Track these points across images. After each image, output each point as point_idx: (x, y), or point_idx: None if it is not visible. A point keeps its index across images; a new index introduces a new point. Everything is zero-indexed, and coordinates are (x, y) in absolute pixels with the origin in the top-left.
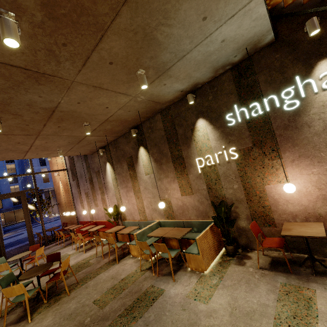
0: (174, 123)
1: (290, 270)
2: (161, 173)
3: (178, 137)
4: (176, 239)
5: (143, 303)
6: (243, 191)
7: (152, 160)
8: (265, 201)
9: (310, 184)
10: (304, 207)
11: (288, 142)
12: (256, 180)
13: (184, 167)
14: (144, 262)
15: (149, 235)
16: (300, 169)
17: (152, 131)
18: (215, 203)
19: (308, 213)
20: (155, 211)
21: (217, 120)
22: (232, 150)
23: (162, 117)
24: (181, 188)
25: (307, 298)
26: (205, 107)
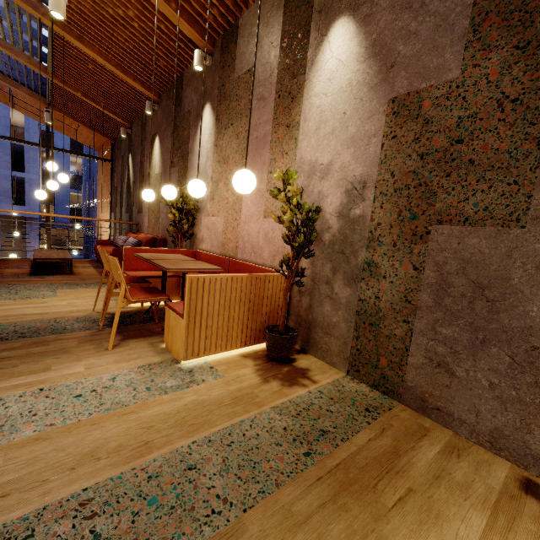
0: None
1: None
2: None
3: None
4: None
5: None
6: None
7: None
8: None
9: None
10: None
11: None
12: None
13: None
14: None
15: None
16: None
17: None
18: None
19: None
20: None
21: None
22: None
23: None
24: None
25: None
26: None
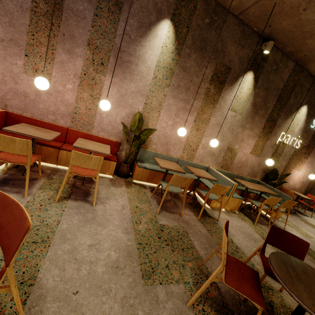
0: (294, 89)
1: (293, 212)
2: (249, 122)
3: (286, 103)
4: (239, 191)
5: (311, 252)
6: (284, 168)
7: (252, 100)
8: (287, 177)
9: (303, 175)
10: (294, 183)
11: (313, 153)
12: (293, 164)
13: (270, 131)
14: (236, 215)
15: (253, 188)
16: (306, 167)
17: (276, 71)
18: (266, 169)
19: (293, 187)
20: (212, 155)
21: (310, 117)
22: (299, 142)
23: (293, 70)
24: (255, 147)
25: (312, 224)
26: (314, 102)
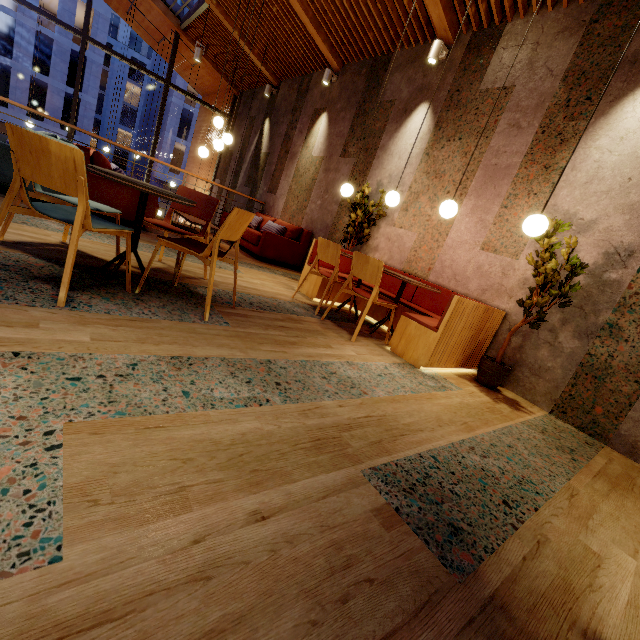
0: None
1: None
2: None
3: None
4: None
5: None
6: None
7: None
8: None
9: None
10: None
11: None
12: None
13: None
14: None
15: None
16: None
17: None
18: None
19: None
20: None
21: None
22: None
23: None
24: None
25: None
26: None
